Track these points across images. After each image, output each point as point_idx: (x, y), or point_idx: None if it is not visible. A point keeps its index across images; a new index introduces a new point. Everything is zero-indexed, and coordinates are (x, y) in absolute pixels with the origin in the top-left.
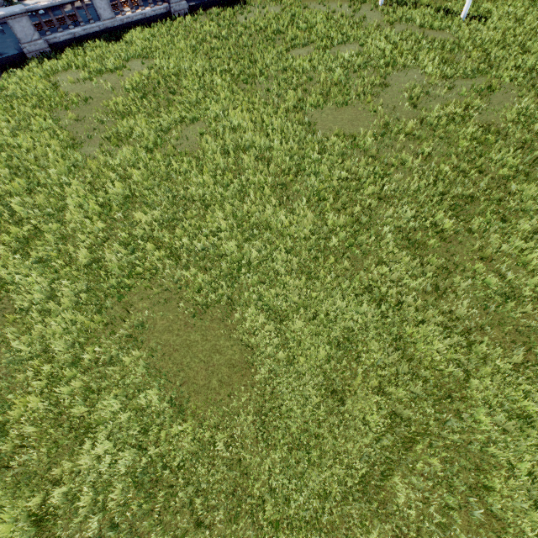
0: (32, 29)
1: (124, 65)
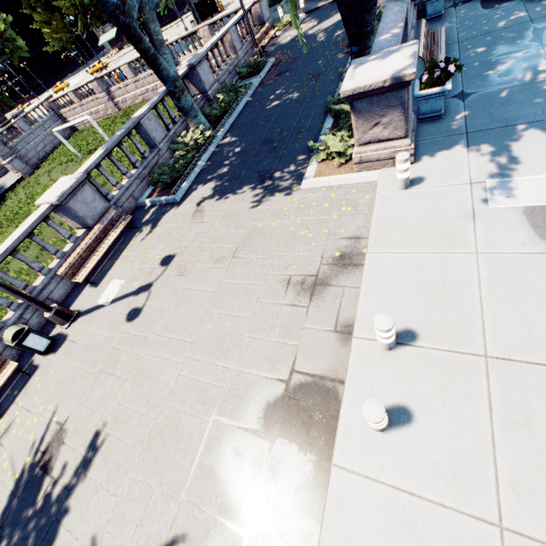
0: None
1: None
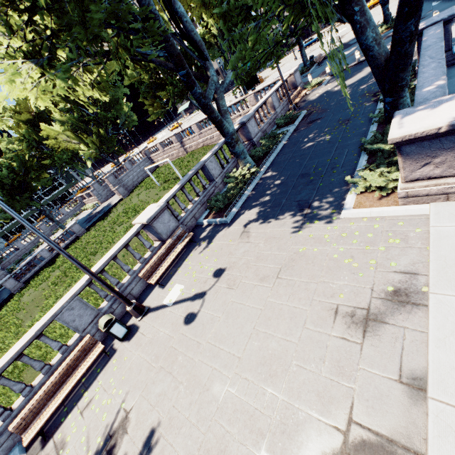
0: (14, 281)
1: (51, 275)
